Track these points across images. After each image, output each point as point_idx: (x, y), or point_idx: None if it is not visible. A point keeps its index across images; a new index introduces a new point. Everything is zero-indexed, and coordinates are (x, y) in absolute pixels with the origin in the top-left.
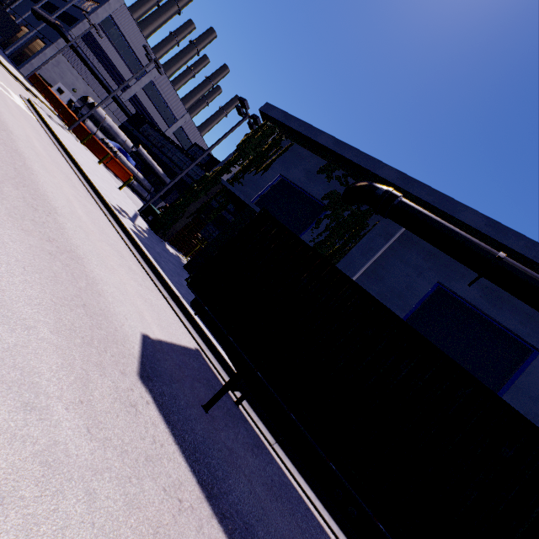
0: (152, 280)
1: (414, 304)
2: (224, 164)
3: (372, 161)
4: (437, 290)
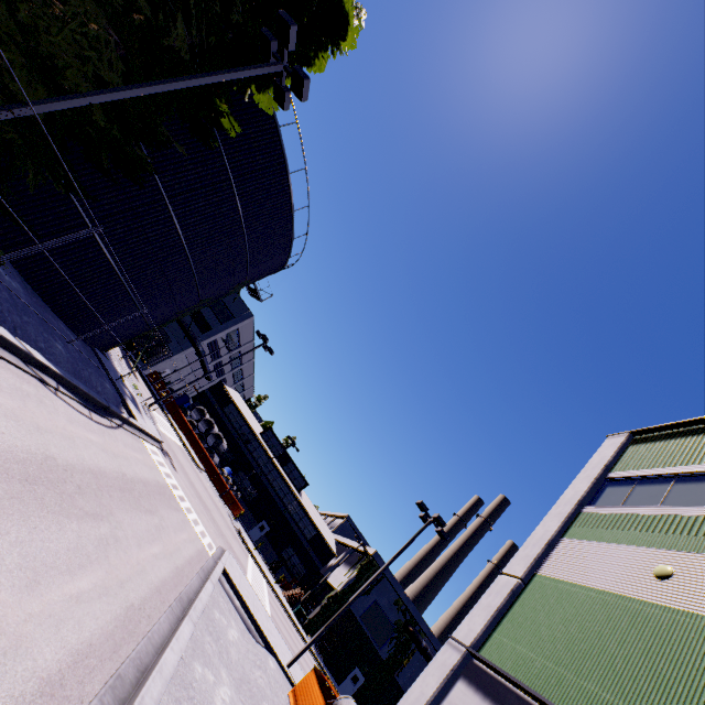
0: None
1: None
2: (348, 587)
3: (420, 617)
4: None
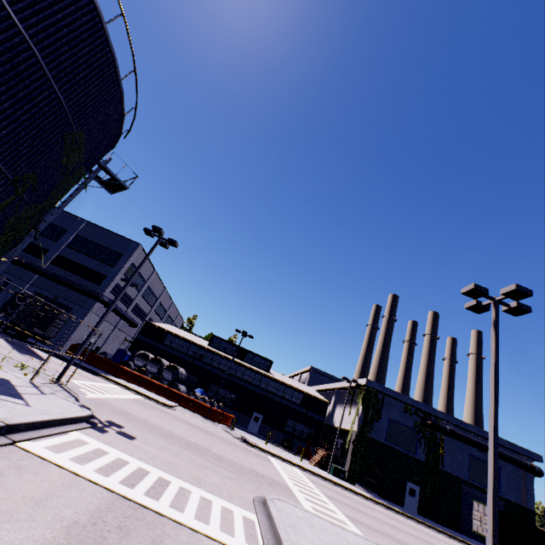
0: (447, 536)
1: (467, 466)
2: (363, 423)
3: (431, 409)
4: (469, 456)
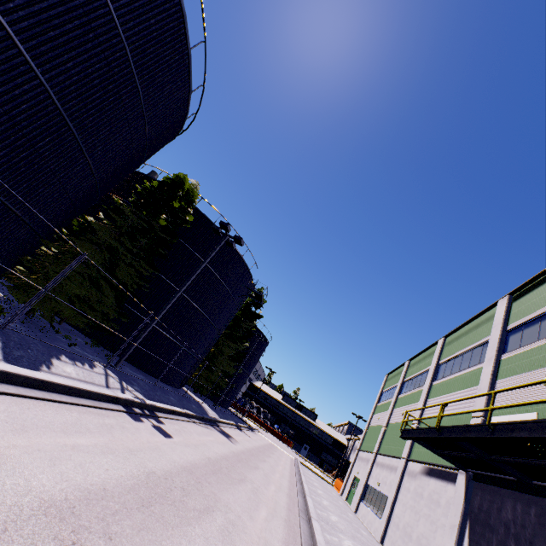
0: None
1: None
2: None
3: None
4: None
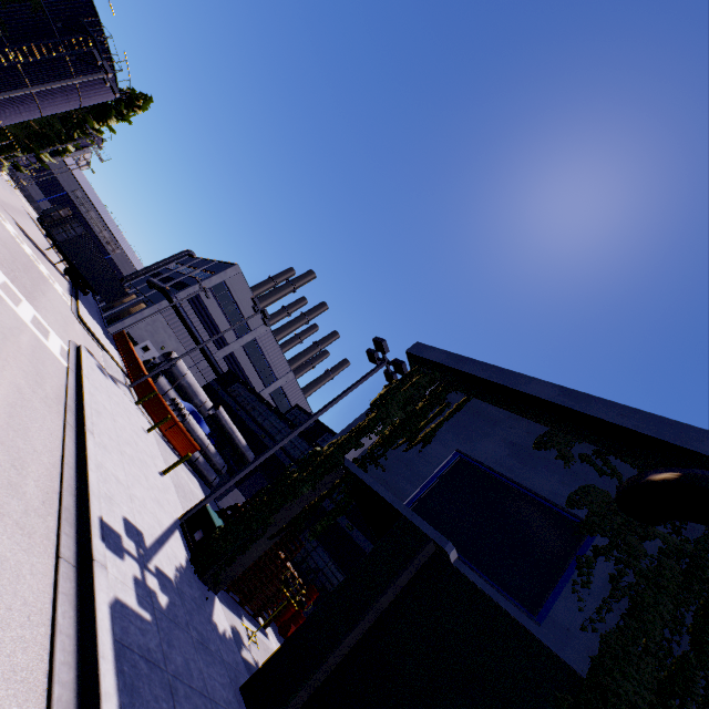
0: None
1: None
2: (349, 432)
3: (669, 425)
4: None
